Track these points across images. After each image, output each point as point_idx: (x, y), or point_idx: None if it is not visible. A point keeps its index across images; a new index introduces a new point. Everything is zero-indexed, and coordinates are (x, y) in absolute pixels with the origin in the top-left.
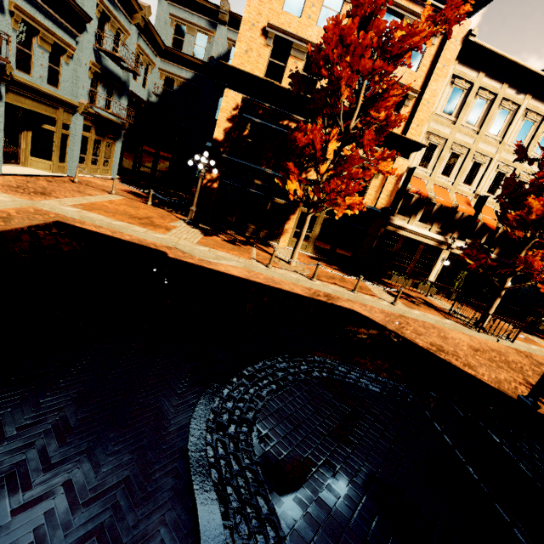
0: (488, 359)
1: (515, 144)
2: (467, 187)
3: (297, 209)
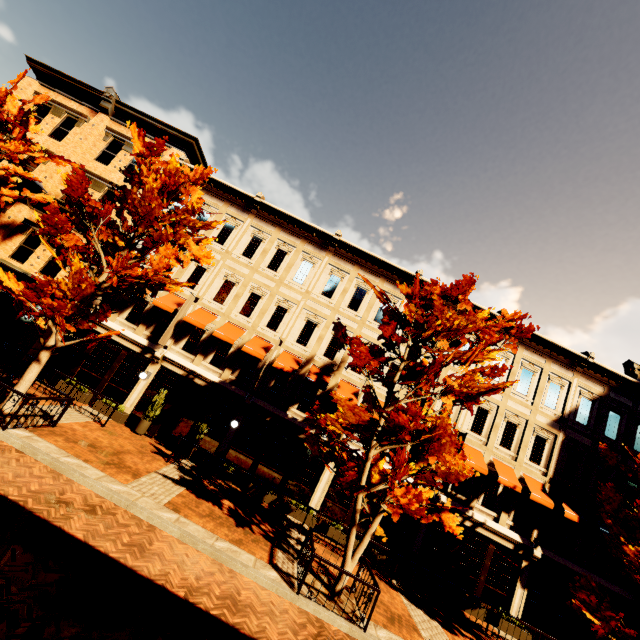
0: None
1: None
2: (189, 290)
3: None
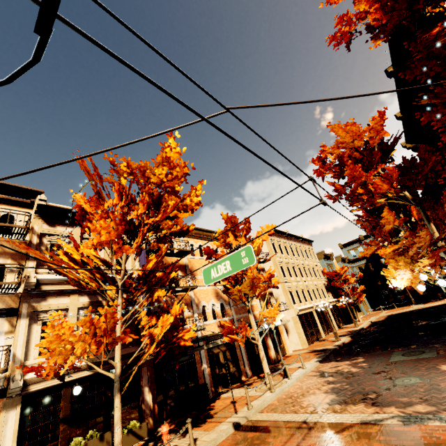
0: None
1: None
2: None
3: None
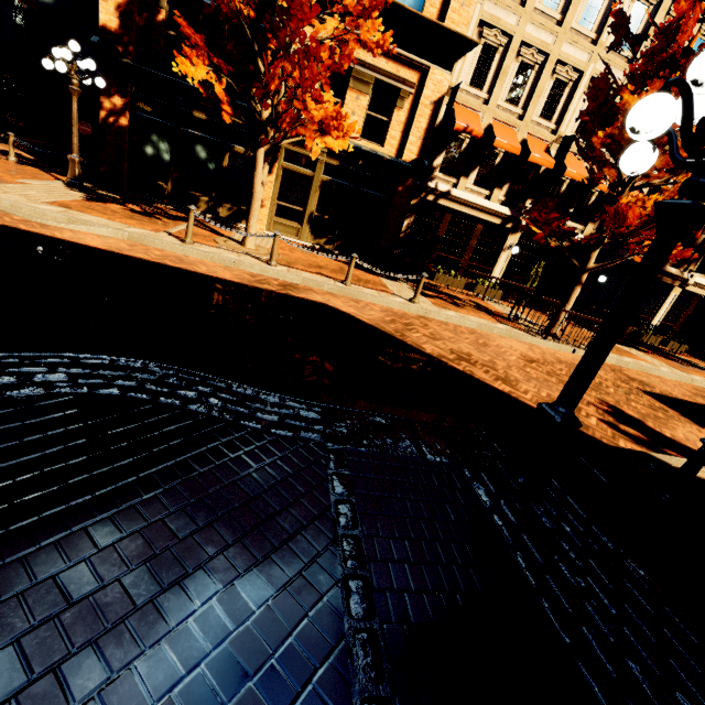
0: (547, 372)
1: (611, 13)
2: (546, 124)
3: (273, 164)
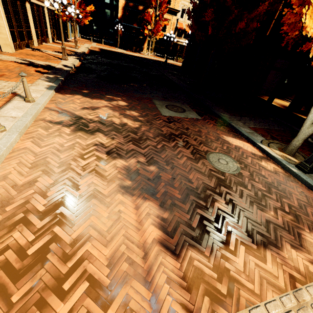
0: None
1: None
2: None
3: (146, 39)
